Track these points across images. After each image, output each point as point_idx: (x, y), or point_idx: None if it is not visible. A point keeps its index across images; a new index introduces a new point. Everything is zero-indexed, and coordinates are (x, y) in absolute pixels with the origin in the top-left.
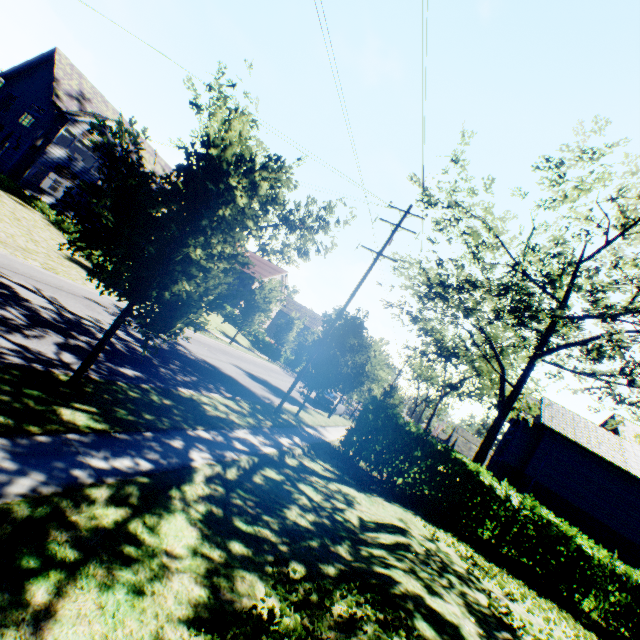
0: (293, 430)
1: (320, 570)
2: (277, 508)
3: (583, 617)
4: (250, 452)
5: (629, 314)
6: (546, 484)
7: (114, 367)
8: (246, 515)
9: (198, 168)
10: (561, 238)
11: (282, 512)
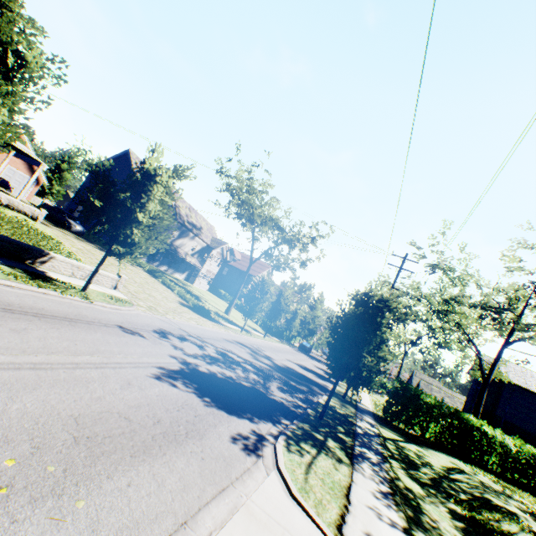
0: (360, 409)
1: (459, 497)
2: (415, 467)
3: None
4: (376, 435)
5: None
6: (512, 421)
7: (297, 395)
8: (414, 473)
9: (358, 303)
10: (519, 288)
11: (419, 469)
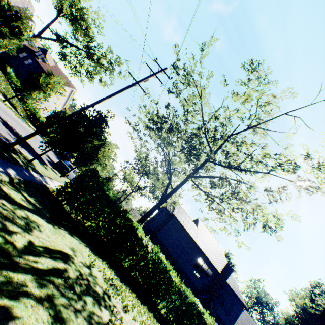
0: (14, 166)
1: None
2: None
3: (157, 312)
4: None
5: (237, 169)
6: (163, 242)
7: None
8: None
9: None
10: (232, 116)
11: None
